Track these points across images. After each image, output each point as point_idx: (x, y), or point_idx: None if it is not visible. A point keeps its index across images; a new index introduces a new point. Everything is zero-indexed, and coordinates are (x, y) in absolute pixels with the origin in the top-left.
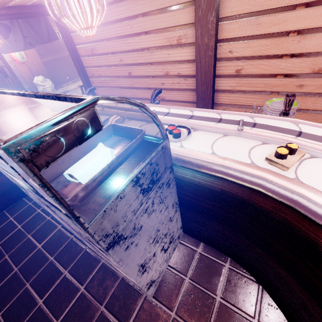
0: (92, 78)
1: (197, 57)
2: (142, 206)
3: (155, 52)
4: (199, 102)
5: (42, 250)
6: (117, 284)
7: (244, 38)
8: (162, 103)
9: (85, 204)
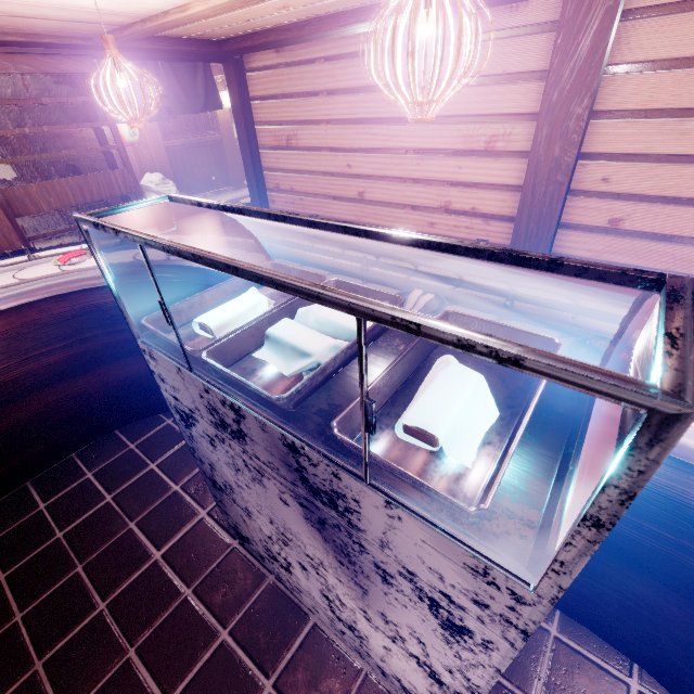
0: (274, 193)
1: (529, 181)
2: None
3: (430, 160)
4: (512, 274)
5: (163, 566)
6: (357, 689)
7: (643, 158)
8: None
9: (488, 517)
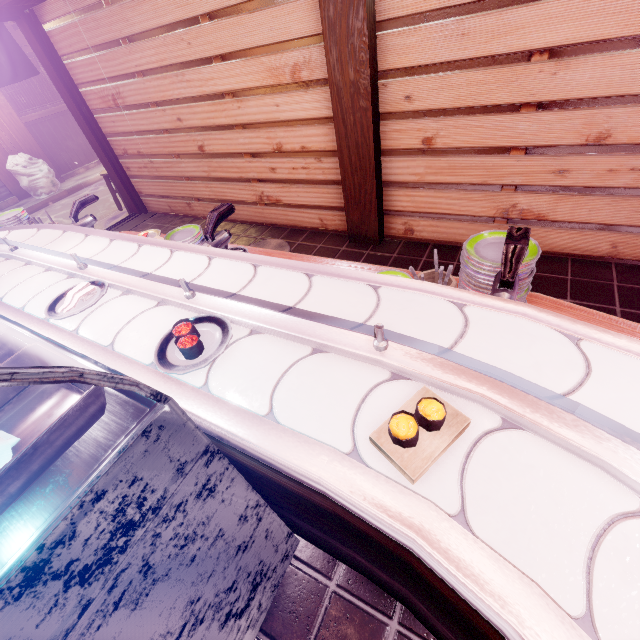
0: (126, 159)
1: (337, 111)
2: (90, 608)
3: (249, 101)
4: (352, 210)
5: None
6: None
7: (435, 69)
8: (277, 211)
9: None
